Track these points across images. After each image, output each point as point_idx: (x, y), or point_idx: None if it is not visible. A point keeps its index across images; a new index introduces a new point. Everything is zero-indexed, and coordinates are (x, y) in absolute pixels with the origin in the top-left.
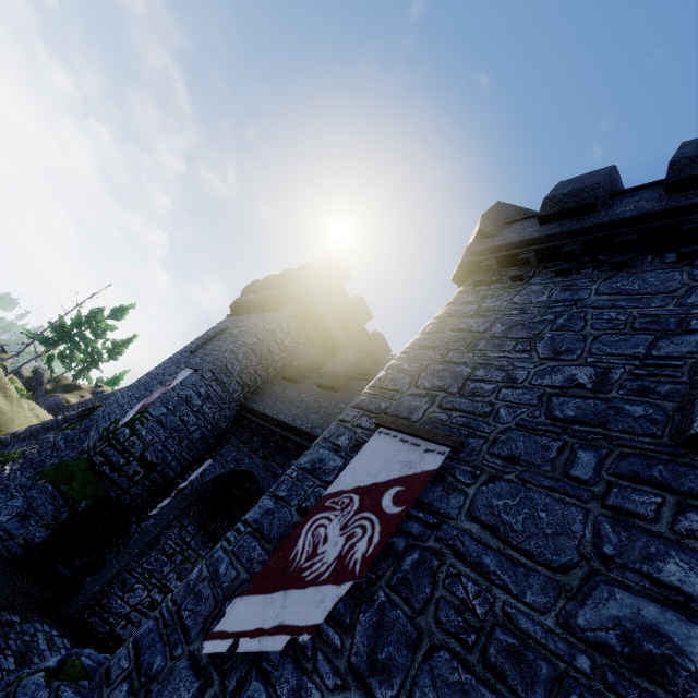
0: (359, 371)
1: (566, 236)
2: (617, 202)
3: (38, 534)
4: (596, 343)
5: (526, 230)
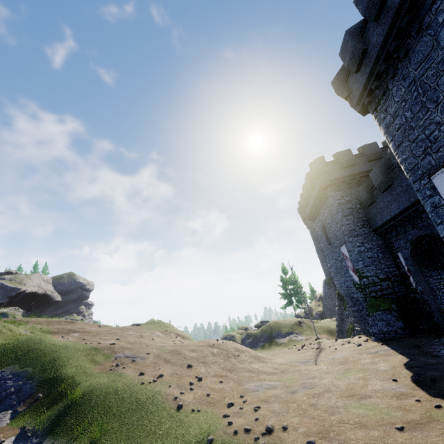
0: (386, 169)
1: (374, 67)
2: (367, 38)
3: (399, 324)
4: (439, 87)
5: (357, 79)
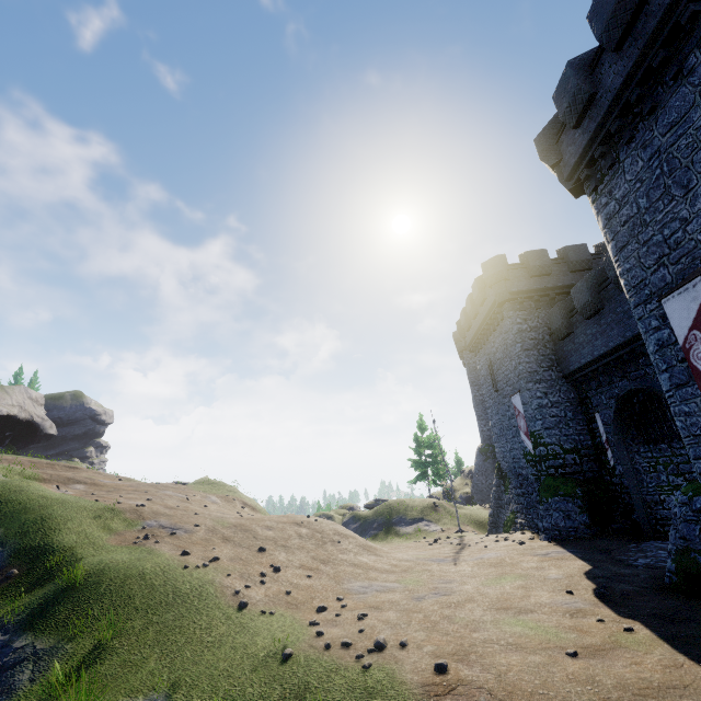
0: (596, 285)
1: (602, 124)
2: (600, 76)
3: (583, 519)
4: (694, 165)
5: (575, 139)
